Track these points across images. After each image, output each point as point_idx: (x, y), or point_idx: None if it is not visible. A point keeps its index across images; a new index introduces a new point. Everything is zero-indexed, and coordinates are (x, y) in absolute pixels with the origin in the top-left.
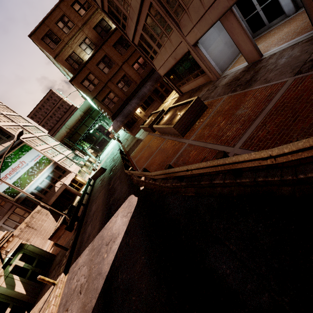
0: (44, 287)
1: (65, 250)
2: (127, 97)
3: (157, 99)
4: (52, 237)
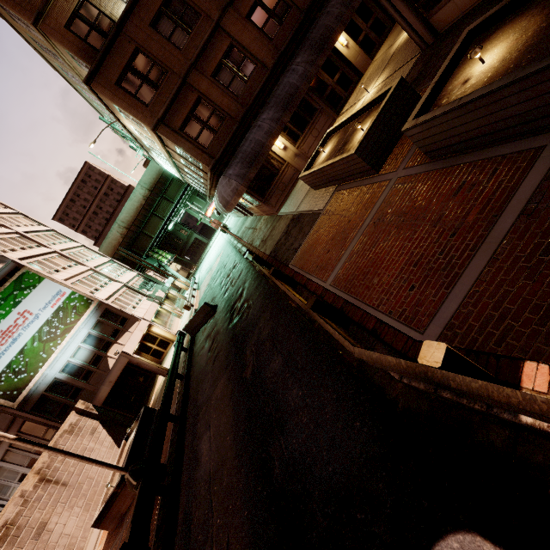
0: None
1: None
2: (245, 110)
3: (323, 105)
4: (102, 521)
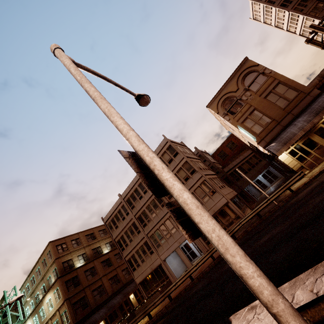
0: None
1: None
2: (96, 306)
3: (121, 315)
4: None
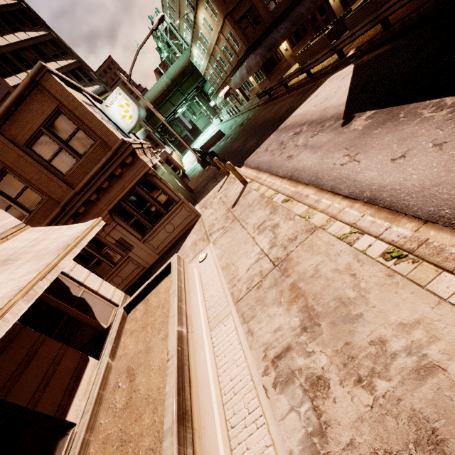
0: (201, 195)
1: (218, 168)
2: (273, 21)
3: (312, 31)
4: None
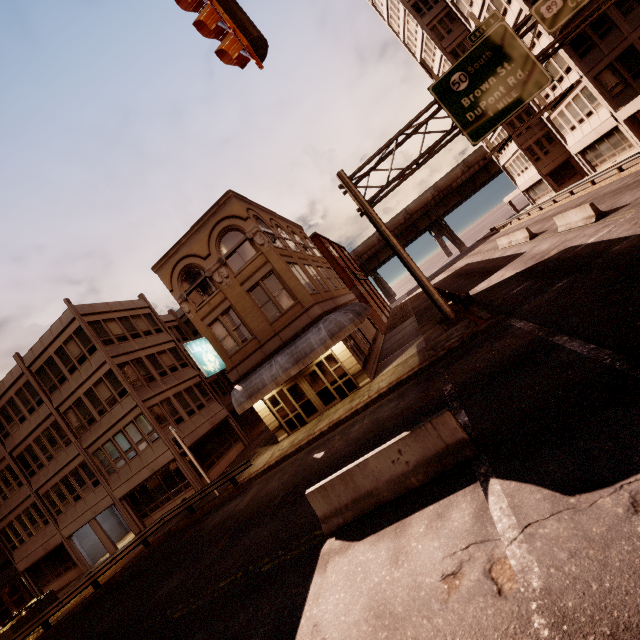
0: None
1: None
2: None
3: None
4: None
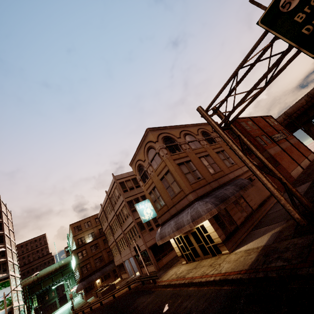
0: None
1: None
2: (96, 269)
3: (113, 276)
4: None
